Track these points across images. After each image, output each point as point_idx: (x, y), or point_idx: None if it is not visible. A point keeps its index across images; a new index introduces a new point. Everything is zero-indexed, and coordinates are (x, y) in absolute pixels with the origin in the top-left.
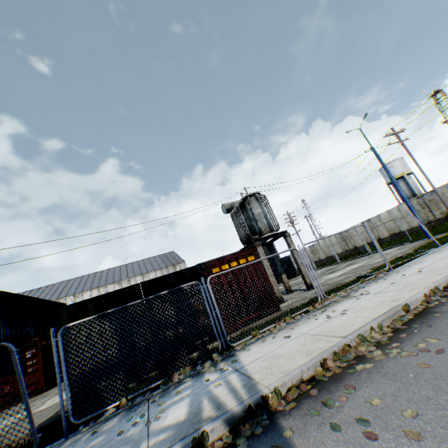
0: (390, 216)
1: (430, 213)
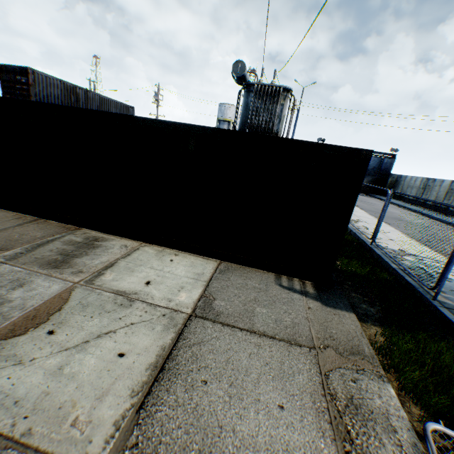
0: None
1: None
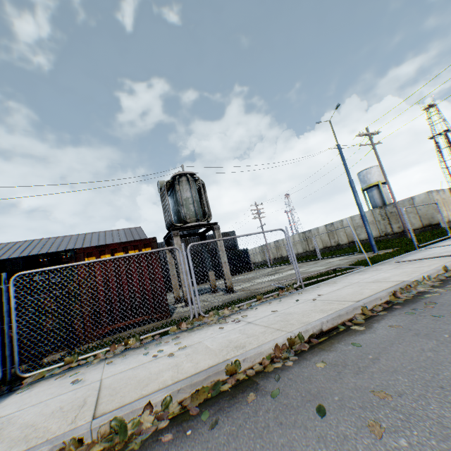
0: (353, 223)
1: (389, 226)
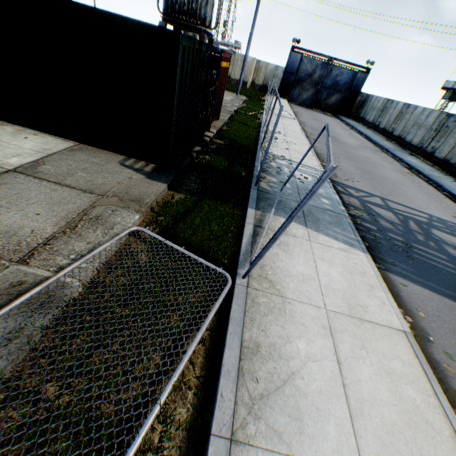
0: None
1: None
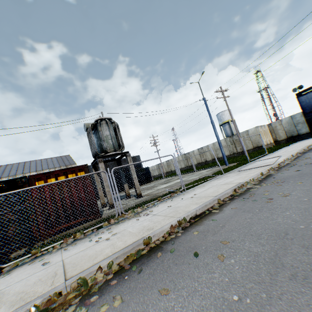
0: (214, 147)
1: (235, 148)
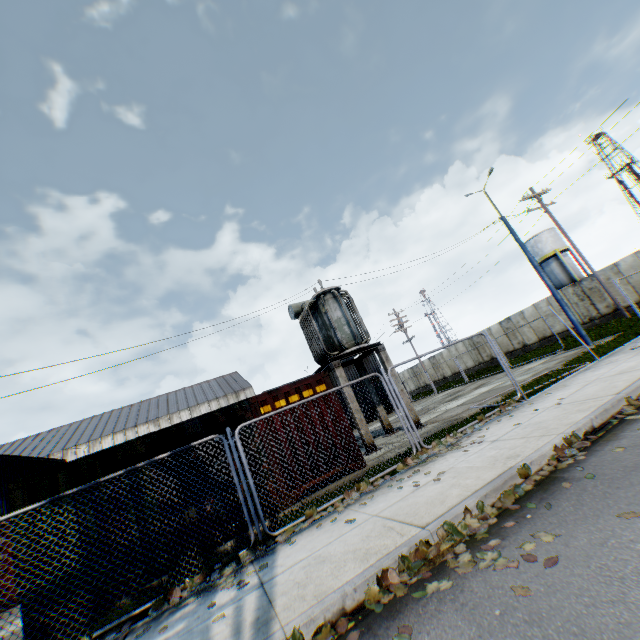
0: (538, 312)
1: (592, 307)
